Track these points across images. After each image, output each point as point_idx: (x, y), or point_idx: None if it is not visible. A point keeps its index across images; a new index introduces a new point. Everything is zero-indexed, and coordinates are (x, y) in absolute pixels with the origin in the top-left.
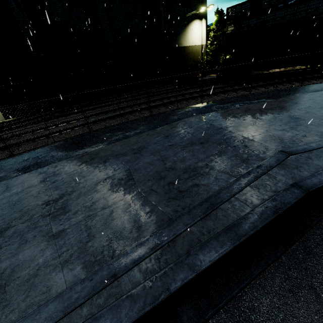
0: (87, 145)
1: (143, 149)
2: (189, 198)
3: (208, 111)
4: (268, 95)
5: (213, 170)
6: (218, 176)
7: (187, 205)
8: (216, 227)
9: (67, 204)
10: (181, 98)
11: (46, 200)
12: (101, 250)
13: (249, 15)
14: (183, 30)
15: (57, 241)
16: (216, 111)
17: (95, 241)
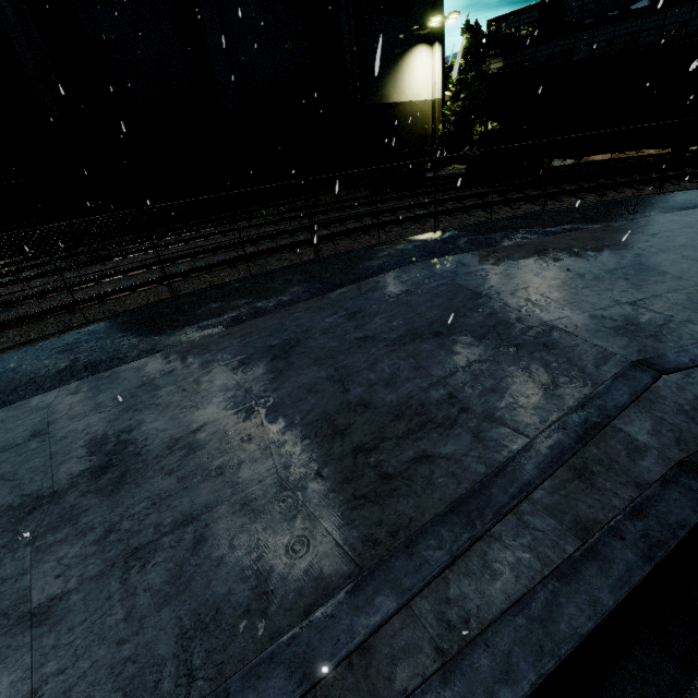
0: (163, 331)
1: (295, 347)
2: (407, 498)
3: (450, 250)
4: (586, 215)
5: (469, 413)
6: (482, 433)
7: (403, 523)
8: (486, 602)
9: (85, 508)
10: (388, 218)
11: (33, 493)
12: (156, 674)
13: (536, 37)
14: (393, 67)
15: (36, 638)
16: (468, 250)
17: (142, 641)
